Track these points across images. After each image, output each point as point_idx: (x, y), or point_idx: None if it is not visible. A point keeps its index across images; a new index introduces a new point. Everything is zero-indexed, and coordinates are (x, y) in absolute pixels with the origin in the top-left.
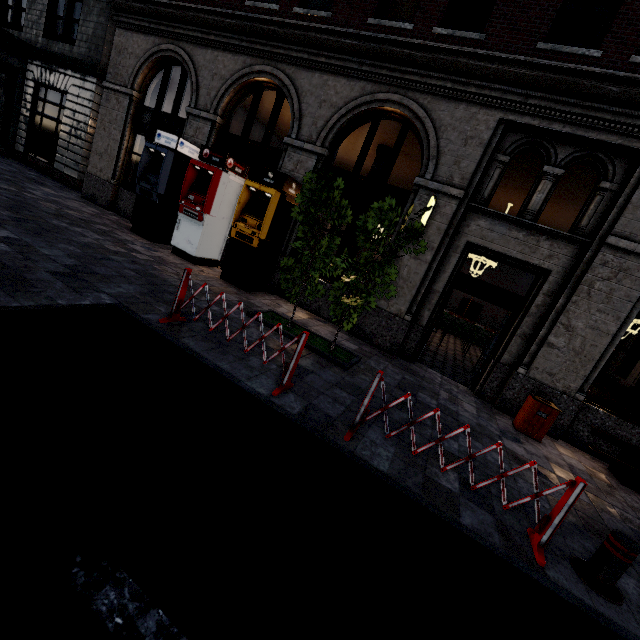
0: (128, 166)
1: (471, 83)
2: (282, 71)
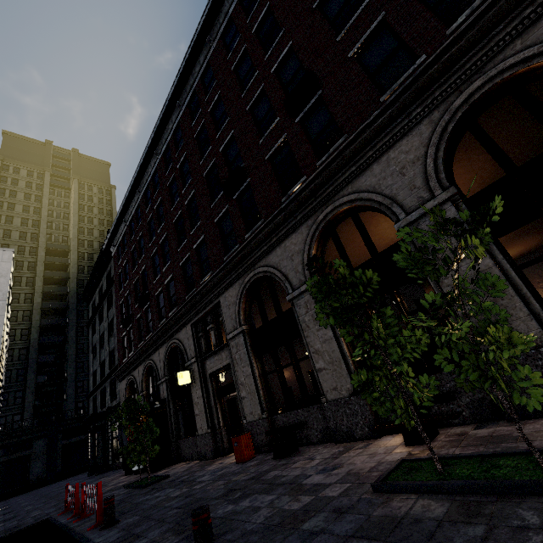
0: None
1: (180, 322)
2: (150, 359)
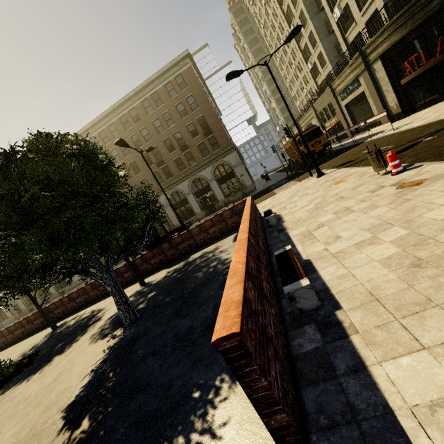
0: None
1: None
2: None
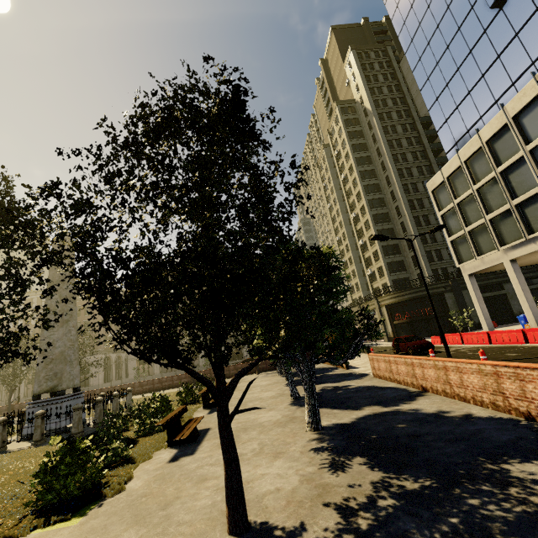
0: None
1: None
2: None
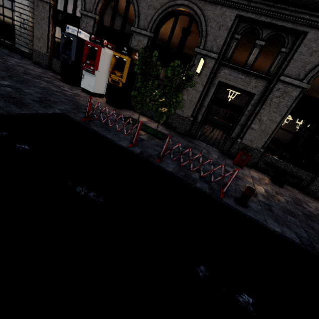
0: (54, 45)
1: None
2: None
